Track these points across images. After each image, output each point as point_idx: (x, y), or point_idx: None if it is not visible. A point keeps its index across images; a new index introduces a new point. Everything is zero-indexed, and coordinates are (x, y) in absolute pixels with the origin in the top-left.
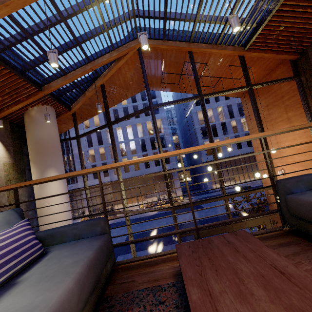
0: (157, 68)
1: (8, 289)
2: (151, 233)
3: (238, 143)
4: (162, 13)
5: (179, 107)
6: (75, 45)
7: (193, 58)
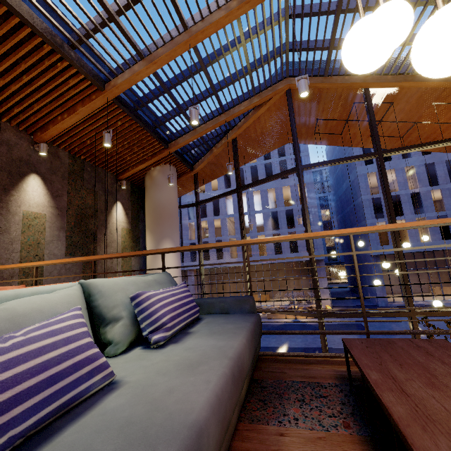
0: (311, 113)
1: (186, 335)
2: (278, 351)
3: (443, 229)
4: (326, 42)
5: (335, 166)
6: (211, 94)
7: (369, 97)
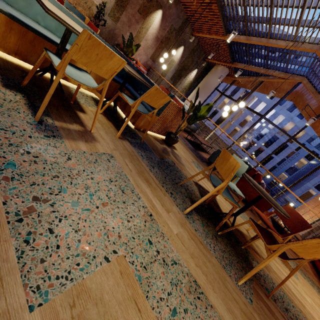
0: (307, 99)
1: None
2: None
3: None
4: None
5: None
6: (265, 59)
7: (319, 116)
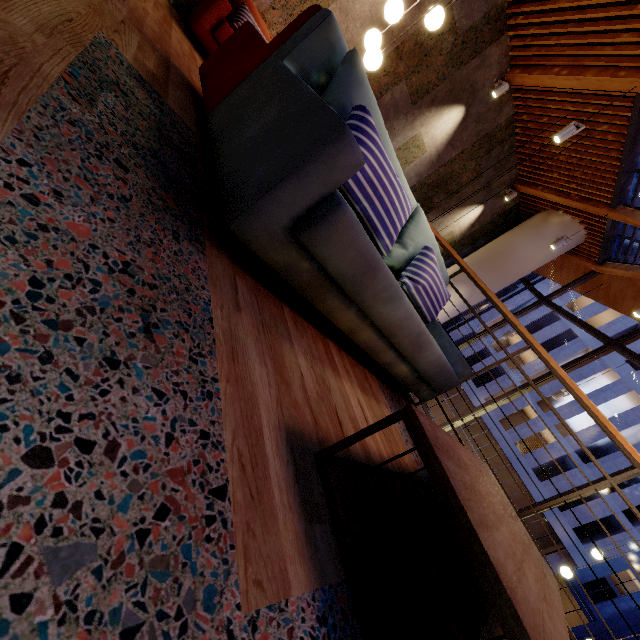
0: None
1: None
2: None
3: None
4: None
5: None
6: None
7: None
